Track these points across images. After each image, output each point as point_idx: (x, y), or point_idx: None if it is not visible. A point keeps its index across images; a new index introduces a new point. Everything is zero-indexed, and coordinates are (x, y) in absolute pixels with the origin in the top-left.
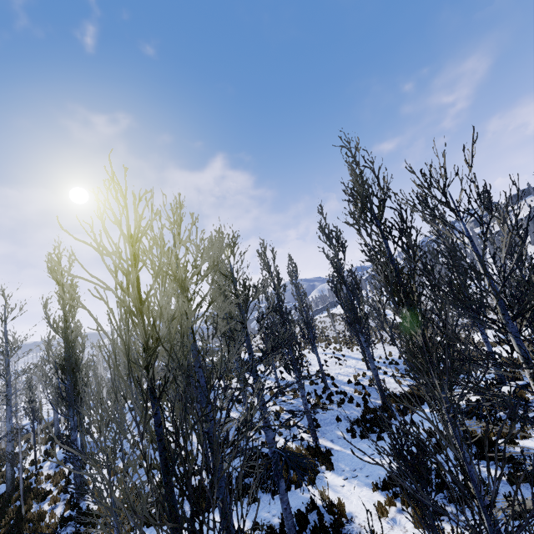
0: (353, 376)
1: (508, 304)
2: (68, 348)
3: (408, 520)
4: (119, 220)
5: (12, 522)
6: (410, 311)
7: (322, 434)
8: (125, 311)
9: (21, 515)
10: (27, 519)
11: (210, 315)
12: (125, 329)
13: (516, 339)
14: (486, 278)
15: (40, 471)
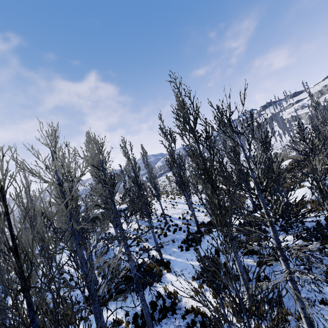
0: (181, 214)
1: (260, 182)
2: None
3: (210, 295)
4: None
5: None
6: (210, 186)
7: (164, 251)
8: None
9: None
10: None
11: (84, 209)
12: None
13: (263, 203)
14: (249, 170)
15: None
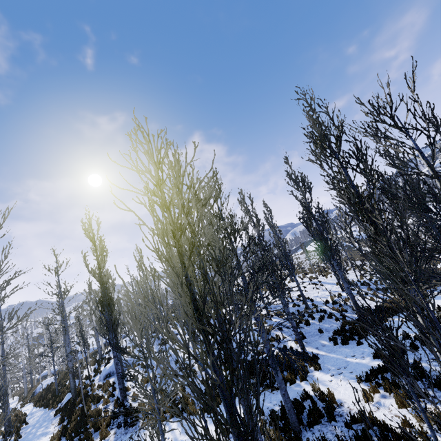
0: (330, 297)
1: None
2: (103, 288)
3: (391, 402)
4: (147, 151)
5: (79, 418)
6: (373, 224)
7: (308, 343)
8: (161, 203)
9: (84, 413)
10: (89, 415)
11: (210, 234)
12: (162, 214)
13: None
14: (438, 182)
15: (93, 383)
